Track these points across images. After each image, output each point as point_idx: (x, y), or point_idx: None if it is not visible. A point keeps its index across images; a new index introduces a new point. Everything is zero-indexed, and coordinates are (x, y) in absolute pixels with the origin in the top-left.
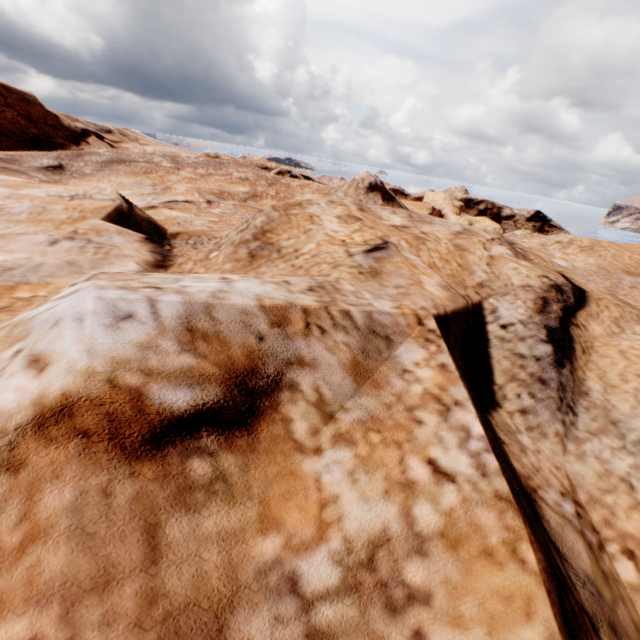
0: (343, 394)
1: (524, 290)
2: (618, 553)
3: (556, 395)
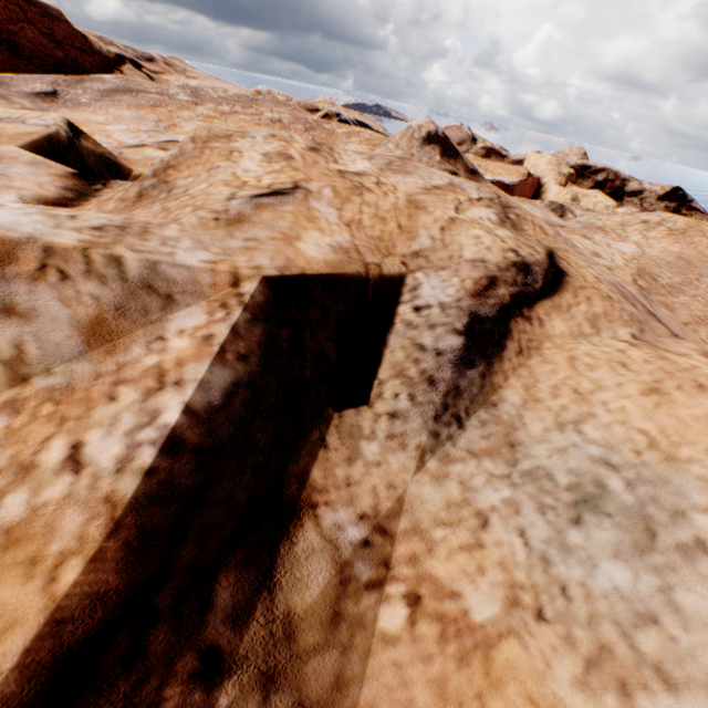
0: (59, 356)
1: (472, 266)
2: (398, 596)
3: (441, 401)
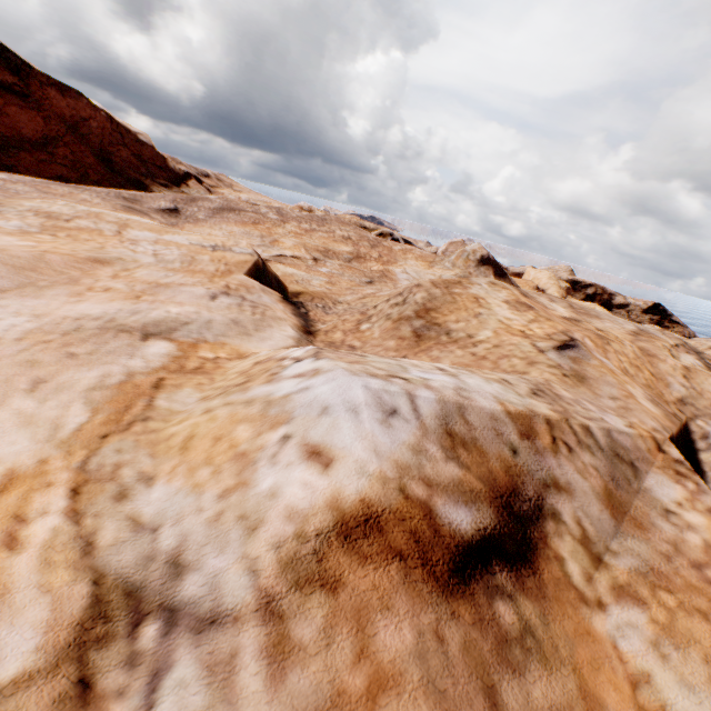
0: (604, 531)
1: None
2: None
3: None
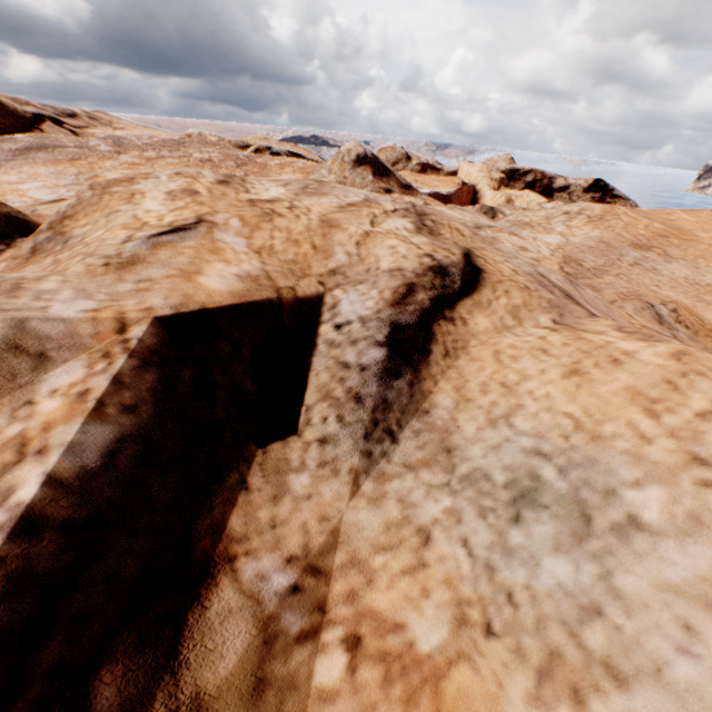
0: None
1: (390, 275)
2: (336, 642)
3: (369, 417)
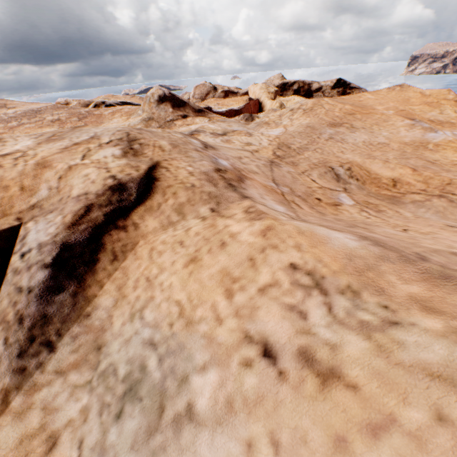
0: None
1: (77, 200)
2: None
3: (26, 336)
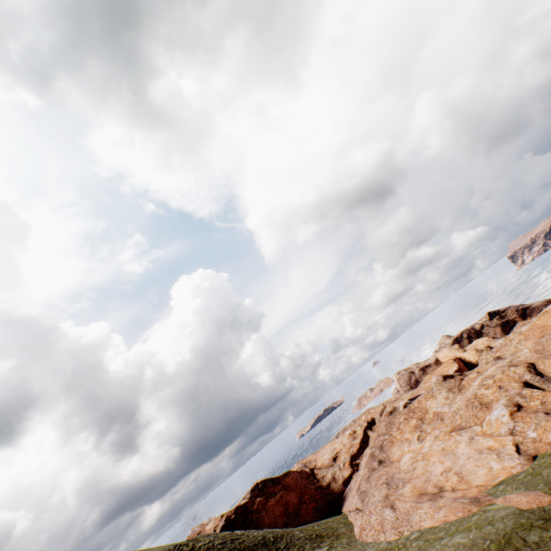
0: (524, 400)
1: (524, 372)
2: None
3: (547, 381)
